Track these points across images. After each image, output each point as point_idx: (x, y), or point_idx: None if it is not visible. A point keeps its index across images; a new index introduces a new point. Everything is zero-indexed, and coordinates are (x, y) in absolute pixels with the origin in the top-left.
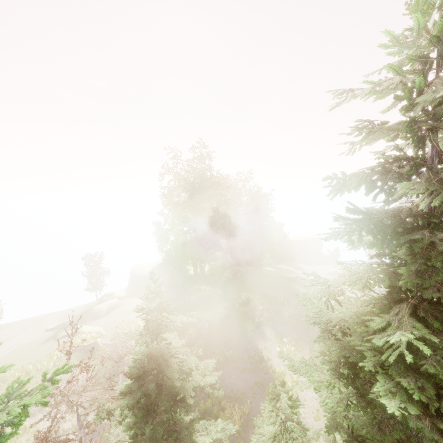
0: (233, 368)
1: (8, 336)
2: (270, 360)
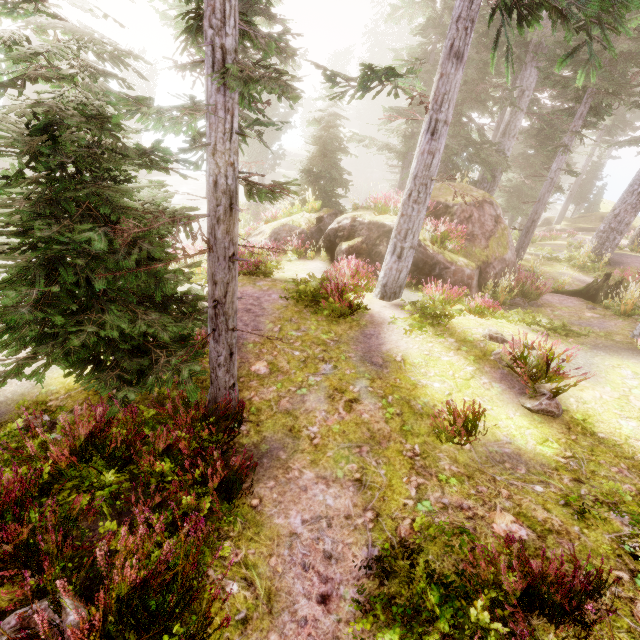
0: None
1: None
2: None
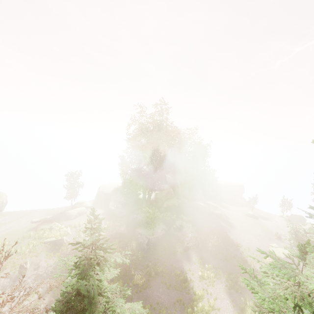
0: (161, 283)
1: (6, 221)
2: (192, 281)
